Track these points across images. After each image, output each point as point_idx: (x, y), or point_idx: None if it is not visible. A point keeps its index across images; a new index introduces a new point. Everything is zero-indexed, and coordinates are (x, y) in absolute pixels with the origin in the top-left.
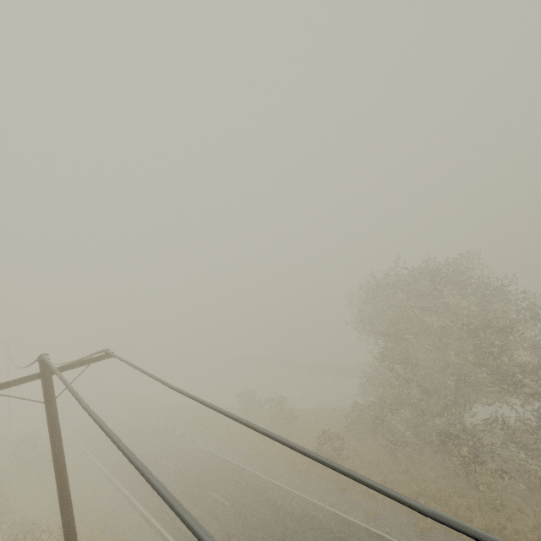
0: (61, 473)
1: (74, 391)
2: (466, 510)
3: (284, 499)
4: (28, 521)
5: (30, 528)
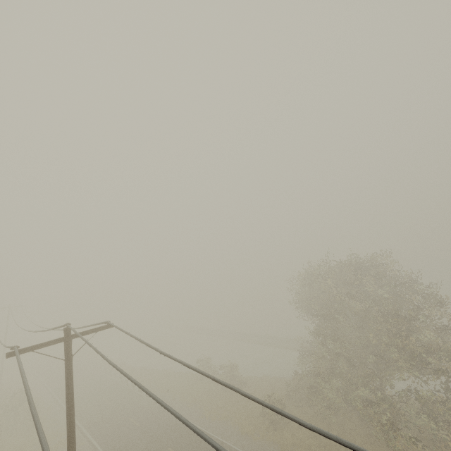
0: (71, 415)
1: (100, 352)
2: None
3: None
4: None
5: None
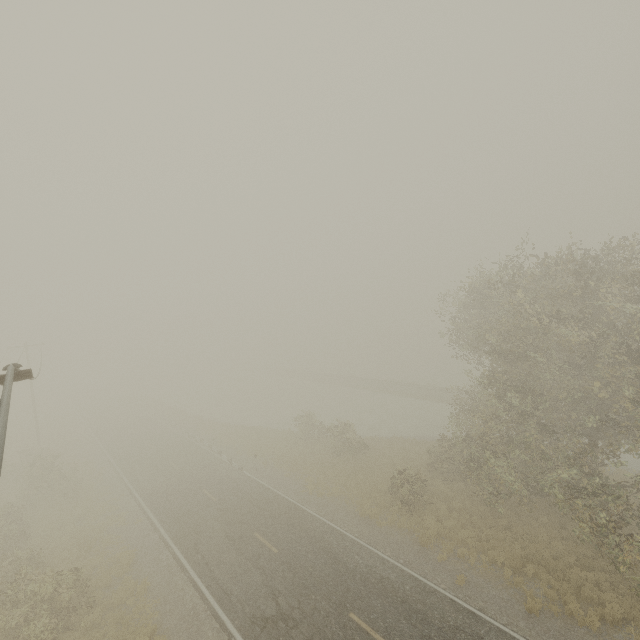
0: None
1: None
2: (593, 589)
3: (346, 550)
4: (41, 554)
5: (30, 570)
